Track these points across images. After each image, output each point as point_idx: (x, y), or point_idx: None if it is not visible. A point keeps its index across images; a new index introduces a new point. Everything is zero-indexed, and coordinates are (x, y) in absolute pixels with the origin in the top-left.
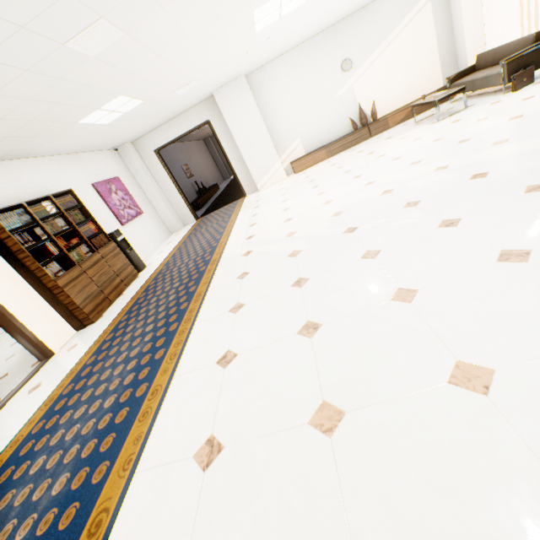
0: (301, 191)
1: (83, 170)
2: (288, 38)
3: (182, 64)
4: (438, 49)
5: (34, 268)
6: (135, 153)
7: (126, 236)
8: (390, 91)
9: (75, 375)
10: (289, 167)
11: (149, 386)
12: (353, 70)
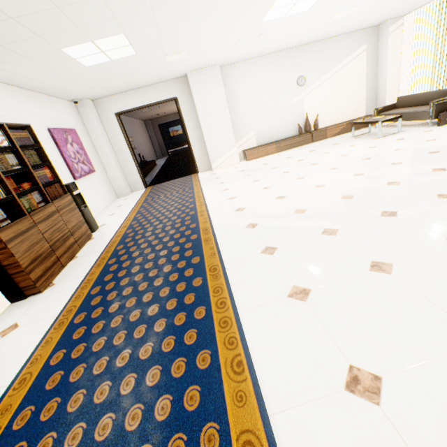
0: (270, 174)
1: (39, 110)
2: (269, 43)
3: (194, 24)
4: (366, 87)
5: None
6: (94, 111)
7: None
8: (329, 110)
9: (31, 387)
10: (241, 154)
11: (225, 433)
12: (305, 86)
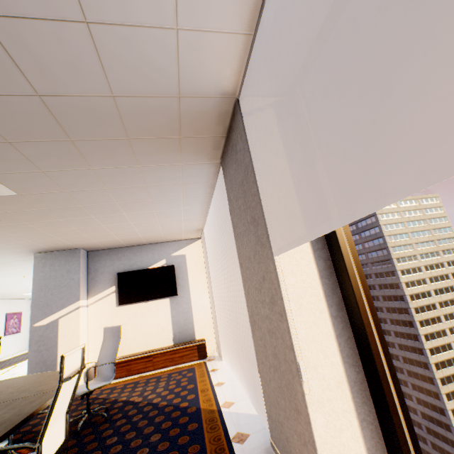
0: None
1: (8, 306)
2: None
3: None
4: None
5: None
6: None
7: (2, 341)
8: None
9: None
10: None
11: None
12: None
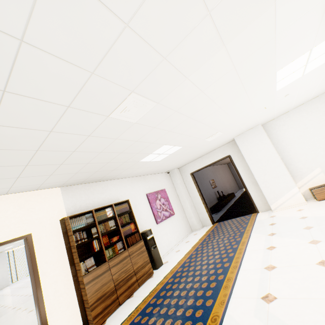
0: None
1: (144, 185)
2: (306, 93)
3: (209, 121)
4: None
5: (76, 261)
6: (178, 174)
7: (157, 232)
8: None
9: None
10: (308, 192)
11: None
12: None
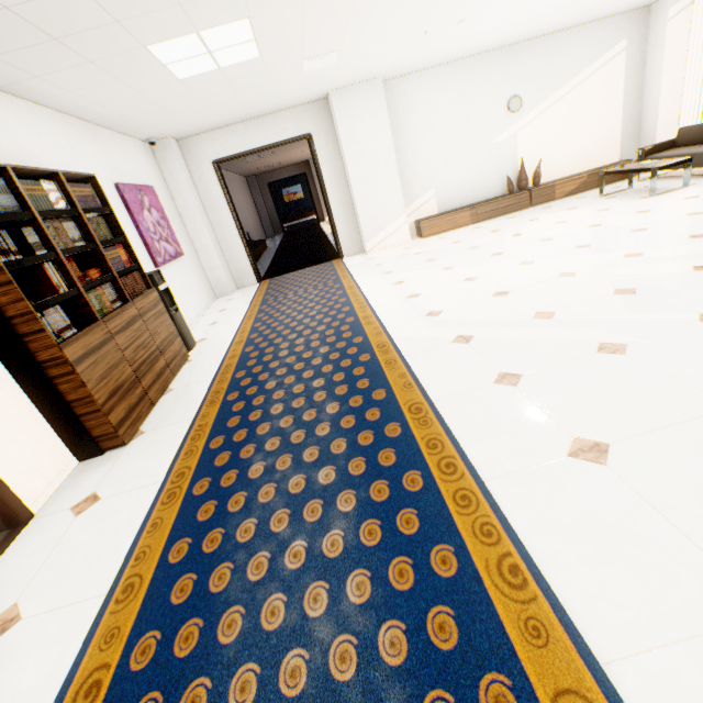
0: (470, 257)
1: (102, 155)
2: (469, 38)
3: (362, 1)
4: (622, 113)
5: (13, 313)
6: (180, 157)
7: None
8: (559, 152)
9: (146, 599)
10: (412, 227)
11: (526, 693)
12: (521, 113)
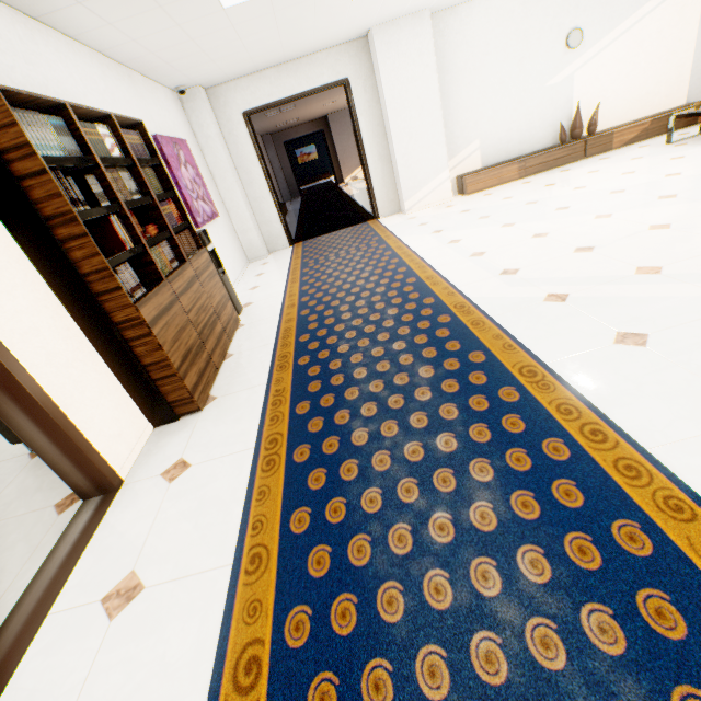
0: (531, 213)
1: (137, 102)
2: None
3: None
4: (695, 47)
5: (87, 269)
6: (210, 108)
7: None
8: (618, 95)
9: (280, 572)
10: (453, 184)
11: None
12: (581, 49)
